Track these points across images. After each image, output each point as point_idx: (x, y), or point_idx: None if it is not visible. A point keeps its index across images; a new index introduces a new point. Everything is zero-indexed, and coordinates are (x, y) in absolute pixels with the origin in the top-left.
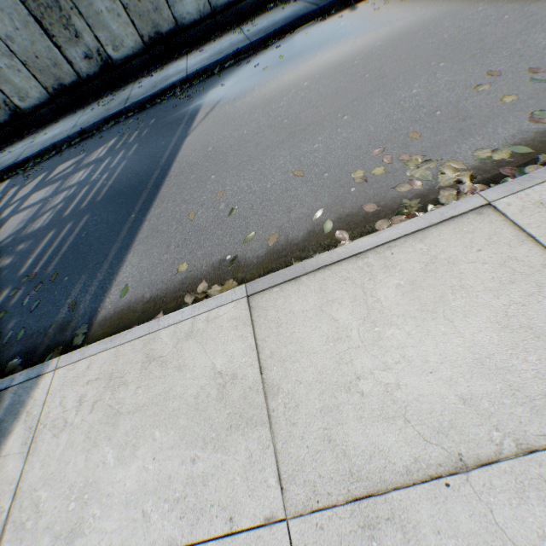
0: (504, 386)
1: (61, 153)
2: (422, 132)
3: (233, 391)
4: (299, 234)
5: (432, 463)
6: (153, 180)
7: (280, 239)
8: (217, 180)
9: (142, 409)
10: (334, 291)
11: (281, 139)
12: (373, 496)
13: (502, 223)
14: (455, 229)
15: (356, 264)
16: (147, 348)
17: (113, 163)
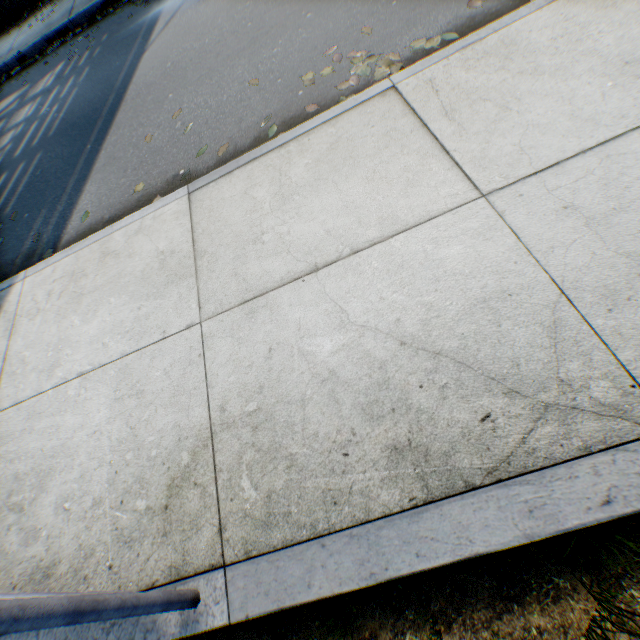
0: (356, 218)
1: (1, 89)
2: (375, 27)
3: (171, 261)
4: (247, 142)
5: (298, 272)
6: (108, 107)
7: (229, 149)
8: (174, 99)
9: (101, 288)
10: (258, 177)
11: (243, 47)
12: (257, 298)
13: (397, 102)
14: (361, 113)
15: (279, 154)
16: (103, 248)
17: (64, 93)
